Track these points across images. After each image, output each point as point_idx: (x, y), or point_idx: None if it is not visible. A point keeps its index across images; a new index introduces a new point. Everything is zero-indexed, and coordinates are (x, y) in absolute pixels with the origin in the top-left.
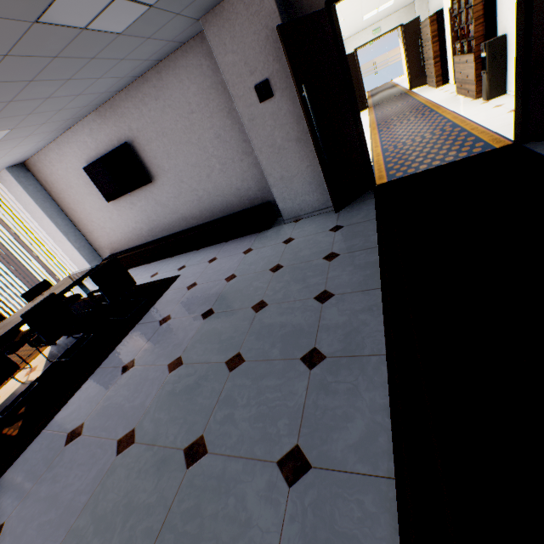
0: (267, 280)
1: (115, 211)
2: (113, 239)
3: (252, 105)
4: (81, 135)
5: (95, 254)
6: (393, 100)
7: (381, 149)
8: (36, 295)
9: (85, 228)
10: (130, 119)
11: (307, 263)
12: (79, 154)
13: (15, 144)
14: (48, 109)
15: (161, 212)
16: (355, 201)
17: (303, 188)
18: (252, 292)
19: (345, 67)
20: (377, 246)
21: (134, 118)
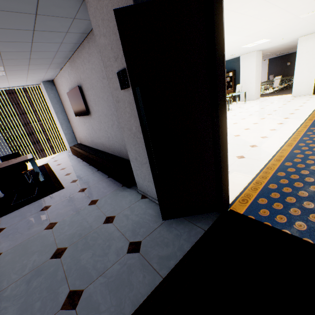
0: (37, 263)
1: (79, 122)
2: (80, 136)
3: (117, 89)
4: (66, 73)
5: (74, 139)
6: None
7: (290, 151)
8: (8, 159)
9: (72, 124)
10: (80, 71)
11: (61, 280)
12: (66, 84)
13: (25, 72)
14: (16, 57)
15: (94, 134)
16: (192, 216)
17: (149, 176)
18: (16, 269)
19: (217, 72)
20: None
21: (81, 71)
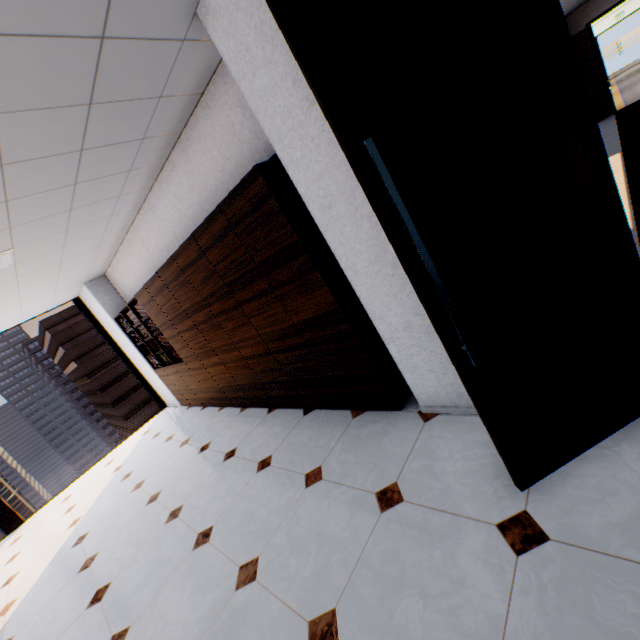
0: None
1: None
2: None
3: None
4: None
5: None
6: (639, 72)
7: (621, 100)
8: None
9: None
10: None
11: None
12: None
13: None
14: None
15: None
16: (601, 121)
17: None
18: None
19: (595, 52)
20: (615, 122)
21: None
